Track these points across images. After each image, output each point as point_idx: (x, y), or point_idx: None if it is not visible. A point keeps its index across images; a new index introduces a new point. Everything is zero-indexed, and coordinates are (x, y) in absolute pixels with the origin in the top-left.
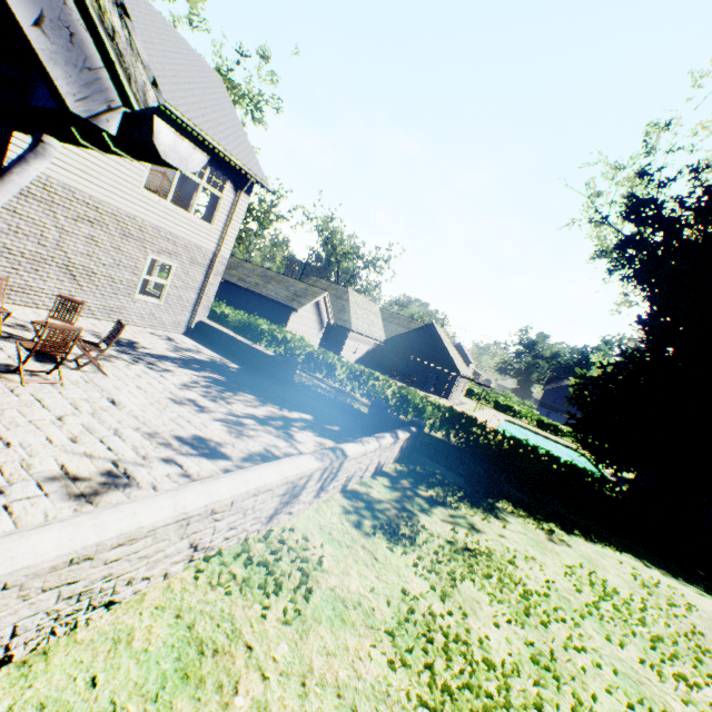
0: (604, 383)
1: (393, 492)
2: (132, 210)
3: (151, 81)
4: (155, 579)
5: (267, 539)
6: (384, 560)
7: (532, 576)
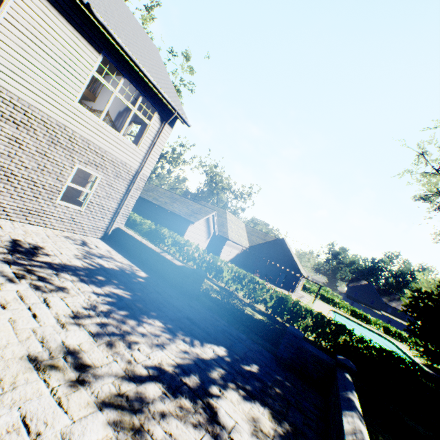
0: None
1: None
2: (64, 120)
3: None
4: None
5: None
6: None
7: None
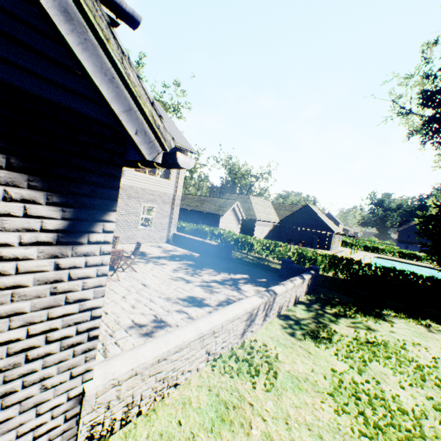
0: None
1: (309, 312)
2: (131, 183)
3: (172, 138)
4: (193, 371)
5: (243, 347)
6: (315, 353)
7: (421, 356)
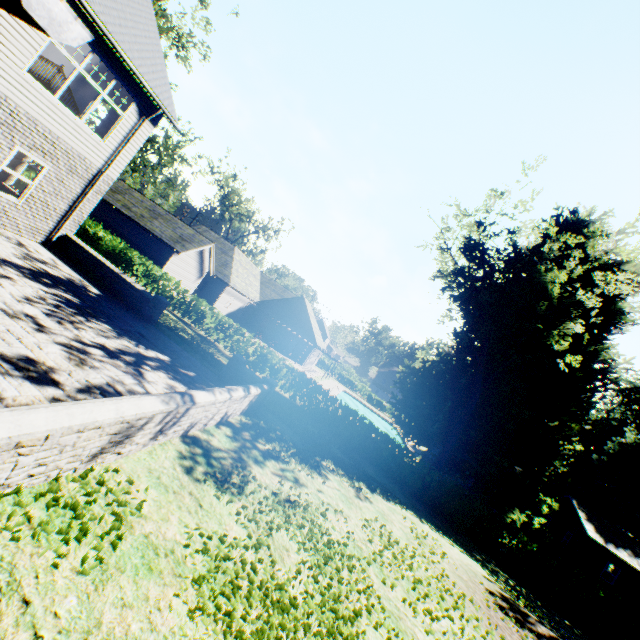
0: (422, 374)
1: (233, 442)
2: (6, 90)
3: None
4: None
5: (84, 478)
6: (209, 507)
7: (337, 527)
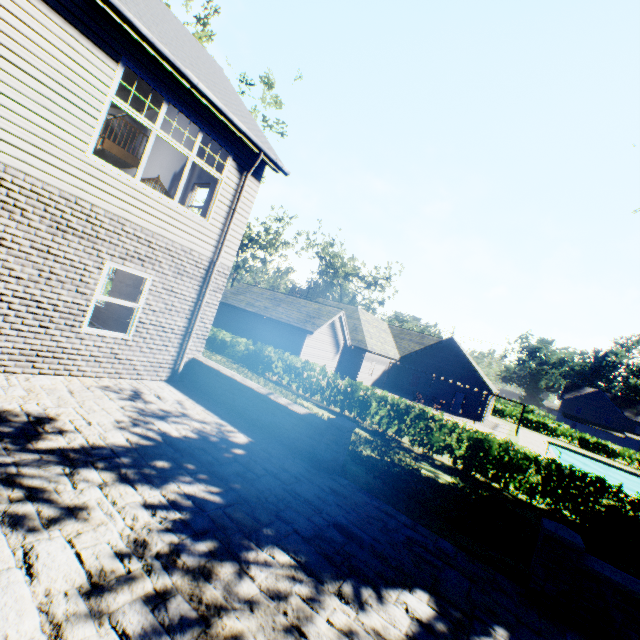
0: None
1: None
2: (72, 188)
3: None
4: None
5: None
6: None
7: None
